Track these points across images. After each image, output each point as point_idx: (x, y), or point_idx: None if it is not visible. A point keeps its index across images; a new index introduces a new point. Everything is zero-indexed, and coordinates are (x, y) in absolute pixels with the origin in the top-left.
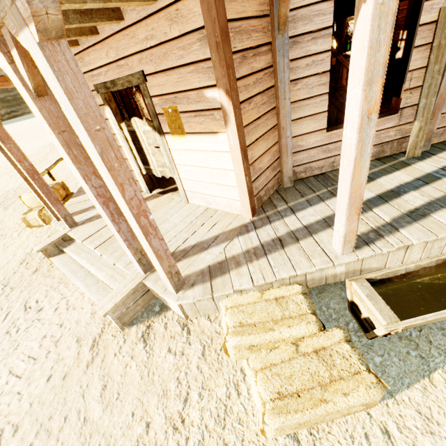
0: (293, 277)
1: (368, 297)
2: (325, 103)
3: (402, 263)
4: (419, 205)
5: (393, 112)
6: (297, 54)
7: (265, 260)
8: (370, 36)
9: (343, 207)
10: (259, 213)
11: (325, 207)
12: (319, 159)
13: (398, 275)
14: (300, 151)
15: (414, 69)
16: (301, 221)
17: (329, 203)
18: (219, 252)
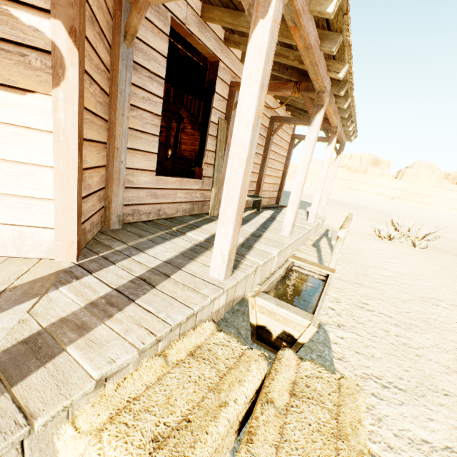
0: (184, 323)
1: (280, 306)
2: (156, 145)
3: (252, 289)
4: (242, 241)
5: (197, 178)
6: (135, 80)
7: (136, 307)
8: (267, 46)
9: (232, 214)
10: (86, 254)
11: (174, 244)
12: (148, 203)
13: (274, 286)
14: (129, 187)
15: (209, 150)
16: (157, 257)
17: (176, 242)
18: (16, 321)
